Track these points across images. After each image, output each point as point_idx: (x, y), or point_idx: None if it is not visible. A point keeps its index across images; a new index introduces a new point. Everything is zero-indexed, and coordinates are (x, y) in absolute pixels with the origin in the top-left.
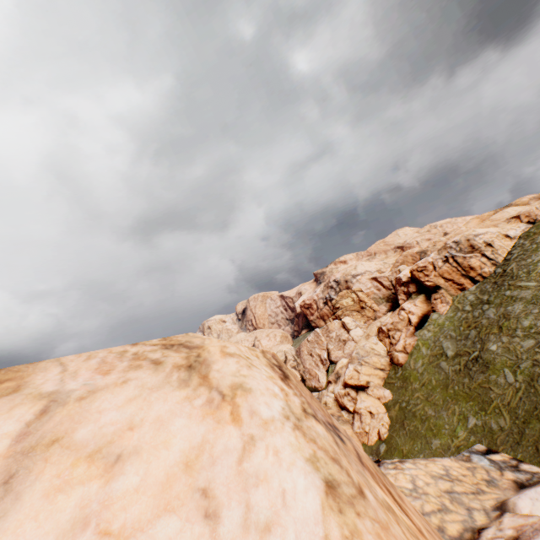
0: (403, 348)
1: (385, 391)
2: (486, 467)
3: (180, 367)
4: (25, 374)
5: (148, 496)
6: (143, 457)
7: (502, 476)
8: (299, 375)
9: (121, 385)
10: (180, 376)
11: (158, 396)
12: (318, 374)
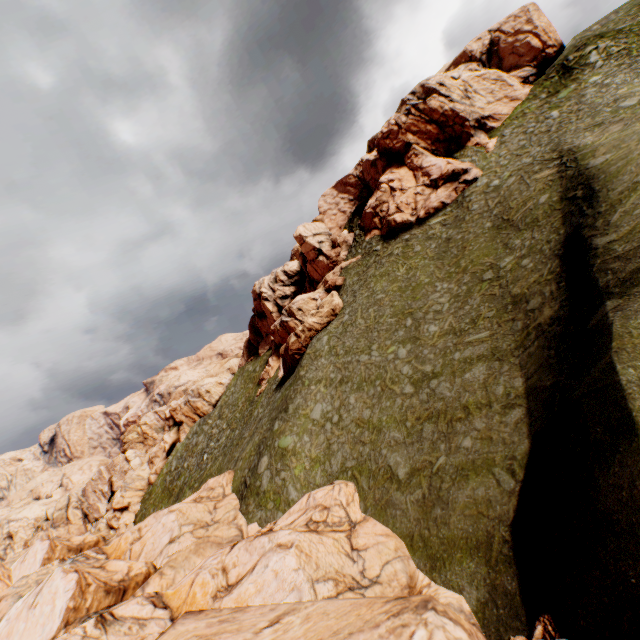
0: (156, 471)
1: (140, 506)
2: None
3: None
4: None
5: None
6: None
7: None
8: (83, 512)
9: None
10: None
11: None
12: (100, 506)
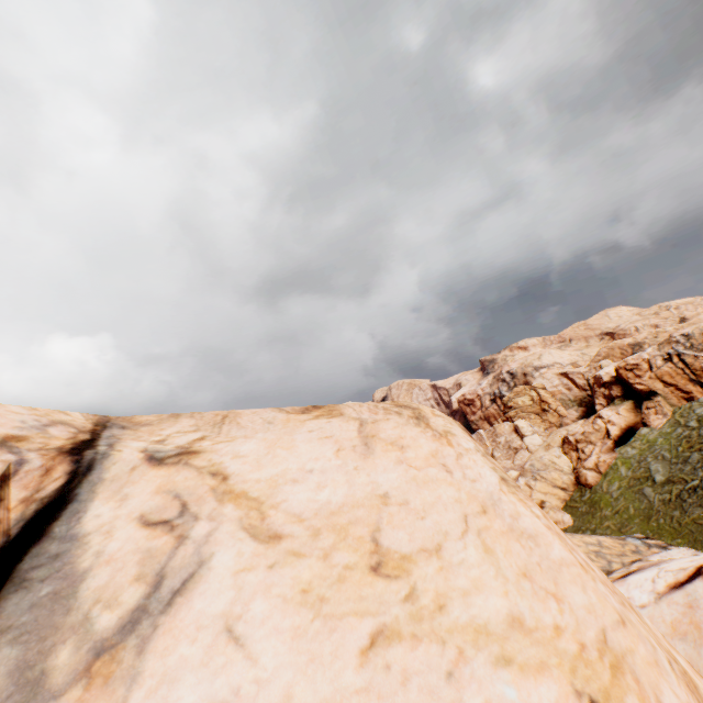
0: (595, 466)
1: (564, 516)
2: (636, 544)
3: (412, 417)
4: (338, 409)
5: (421, 461)
6: (412, 449)
7: (648, 550)
8: None
9: (387, 420)
10: (414, 421)
11: (407, 428)
12: None
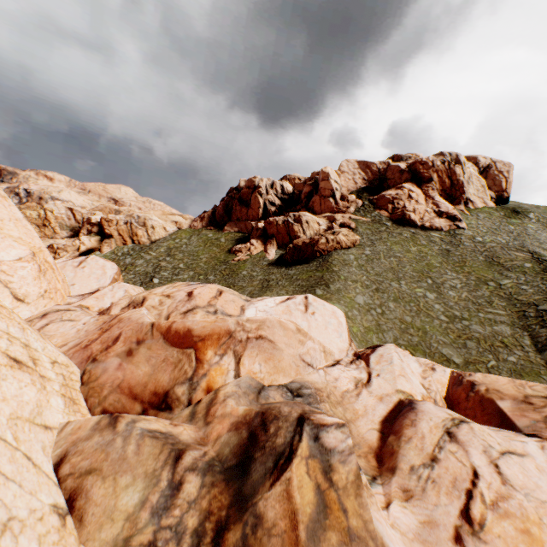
0: None
1: None
2: None
3: None
4: None
5: None
6: None
7: None
8: None
9: None
10: None
11: None
12: None
